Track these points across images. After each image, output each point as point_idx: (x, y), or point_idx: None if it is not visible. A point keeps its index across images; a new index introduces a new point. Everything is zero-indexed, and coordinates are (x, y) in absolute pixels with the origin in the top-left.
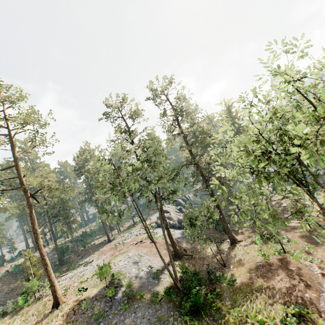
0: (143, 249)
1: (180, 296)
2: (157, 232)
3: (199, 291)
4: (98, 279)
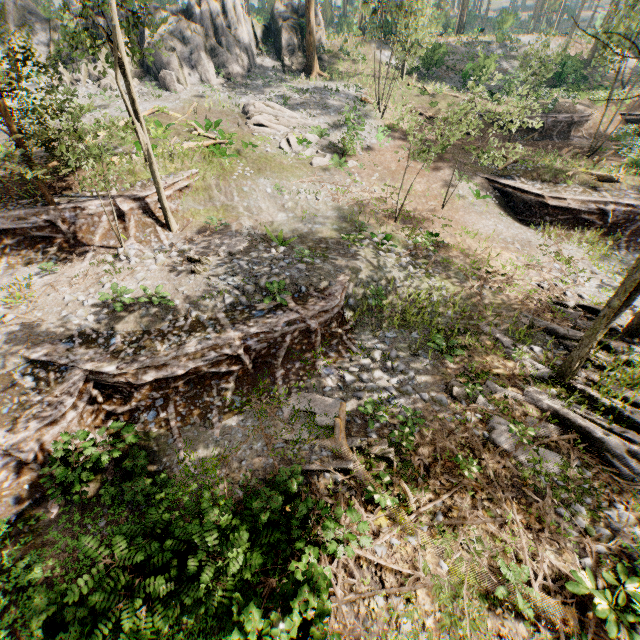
0: (560, 40)
1: (550, 80)
2: None
3: (568, 67)
4: (494, 38)
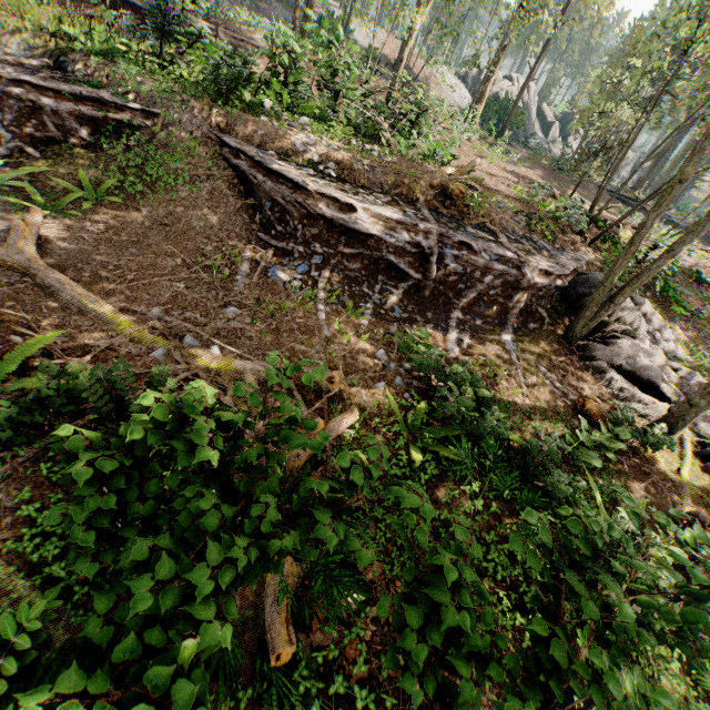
0: (385, 35)
1: None
2: (445, 74)
3: None
4: None
